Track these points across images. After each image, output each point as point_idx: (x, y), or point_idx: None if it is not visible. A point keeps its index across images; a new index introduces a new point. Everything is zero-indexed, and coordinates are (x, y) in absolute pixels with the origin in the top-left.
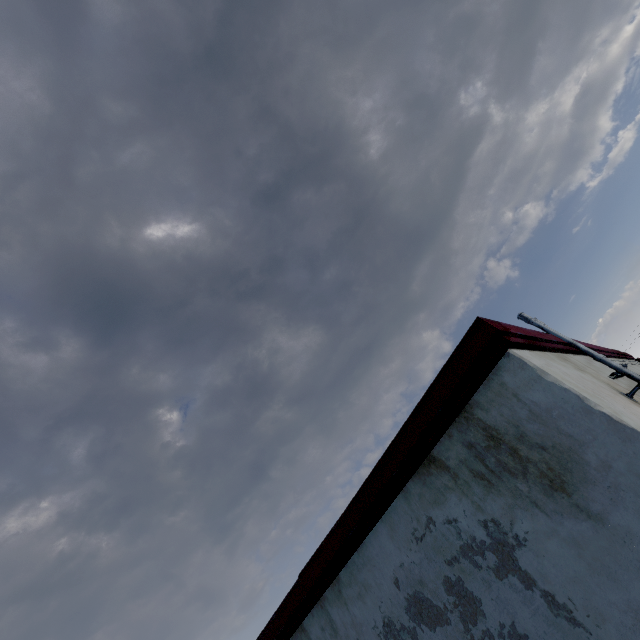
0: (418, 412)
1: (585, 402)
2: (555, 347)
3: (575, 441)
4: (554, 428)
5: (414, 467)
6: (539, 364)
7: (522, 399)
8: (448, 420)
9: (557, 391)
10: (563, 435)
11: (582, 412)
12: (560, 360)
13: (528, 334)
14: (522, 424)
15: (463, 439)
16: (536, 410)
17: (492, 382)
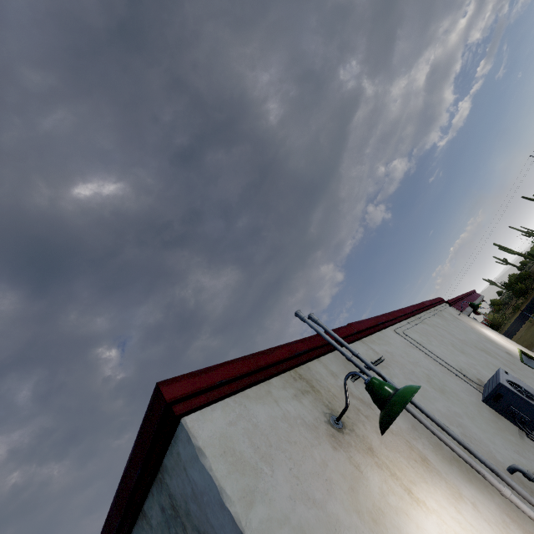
0: (128, 467)
1: (221, 495)
2: (289, 367)
3: (215, 533)
4: (205, 514)
5: (130, 521)
6: (211, 432)
7: (188, 475)
8: (146, 481)
9: (206, 476)
10: (209, 524)
11: (219, 505)
12: (284, 386)
13: (245, 371)
14: (188, 501)
15: (159, 501)
16: (195, 490)
17: (173, 449)
